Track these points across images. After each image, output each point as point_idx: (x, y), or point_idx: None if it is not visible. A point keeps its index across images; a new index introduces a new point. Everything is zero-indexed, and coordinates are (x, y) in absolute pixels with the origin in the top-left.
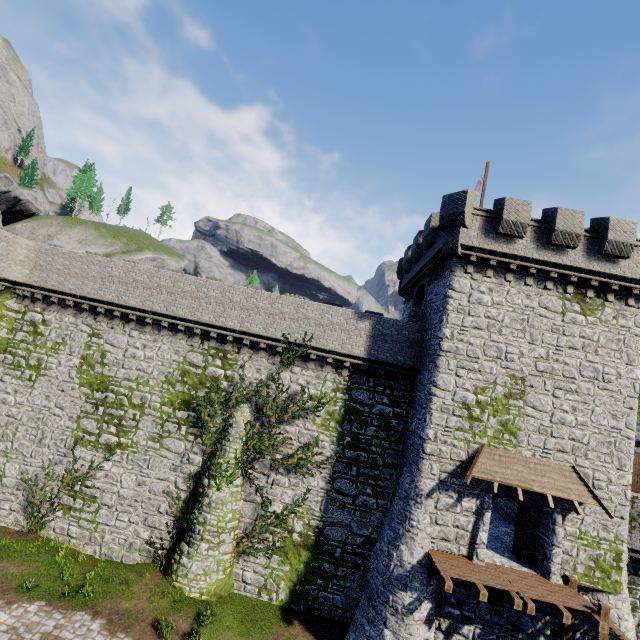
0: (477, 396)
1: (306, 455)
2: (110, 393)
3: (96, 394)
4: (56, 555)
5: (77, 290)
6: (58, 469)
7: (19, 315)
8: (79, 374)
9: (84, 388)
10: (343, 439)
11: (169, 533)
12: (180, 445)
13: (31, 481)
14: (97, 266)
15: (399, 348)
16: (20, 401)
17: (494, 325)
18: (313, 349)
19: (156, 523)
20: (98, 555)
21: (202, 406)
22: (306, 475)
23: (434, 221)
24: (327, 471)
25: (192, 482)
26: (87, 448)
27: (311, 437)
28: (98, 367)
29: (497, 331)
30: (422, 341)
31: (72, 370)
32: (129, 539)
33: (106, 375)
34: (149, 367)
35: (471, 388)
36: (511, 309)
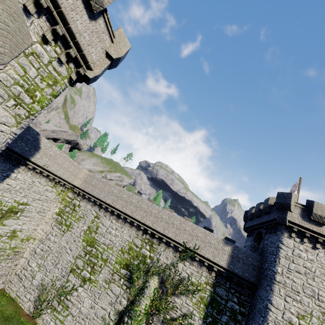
0: (299, 320)
1: (184, 322)
2: (94, 248)
3: (88, 247)
4: None
5: (97, 195)
6: (58, 283)
7: (70, 200)
8: (84, 234)
9: (84, 242)
10: (207, 318)
11: None
12: (118, 290)
13: (44, 286)
14: (108, 186)
15: (246, 268)
16: (56, 240)
17: (309, 273)
18: (198, 254)
19: None
20: None
21: (135, 270)
22: None
23: (270, 201)
24: None
25: (118, 316)
26: (74, 276)
27: (188, 310)
28: (93, 233)
29: (311, 278)
30: (260, 267)
31: (82, 231)
32: None
33: (95, 238)
34: (115, 240)
35: (295, 313)
36: (320, 266)
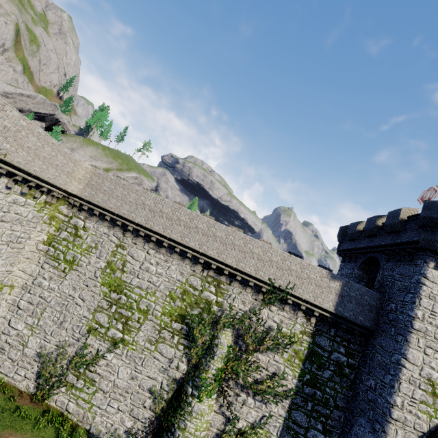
0: None
1: (273, 384)
2: (123, 296)
3: (112, 294)
4: (59, 433)
5: (116, 209)
6: (70, 350)
7: (66, 218)
8: (102, 275)
9: (104, 287)
10: (303, 376)
11: (149, 428)
12: (171, 351)
13: (46, 355)
14: (134, 194)
15: (361, 310)
16: (52, 287)
17: None
18: (291, 295)
19: (139, 415)
20: (87, 433)
21: (195, 323)
22: (269, 401)
23: (403, 214)
24: (287, 401)
25: (175, 386)
26: (96, 337)
27: (278, 368)
28: (118, 272)
29: None
30: (380, 308)
31: (97, 270)
32: (115, 424)
33: (123, 280)
34: (158, 281)
35: (436, 367)
36: None
